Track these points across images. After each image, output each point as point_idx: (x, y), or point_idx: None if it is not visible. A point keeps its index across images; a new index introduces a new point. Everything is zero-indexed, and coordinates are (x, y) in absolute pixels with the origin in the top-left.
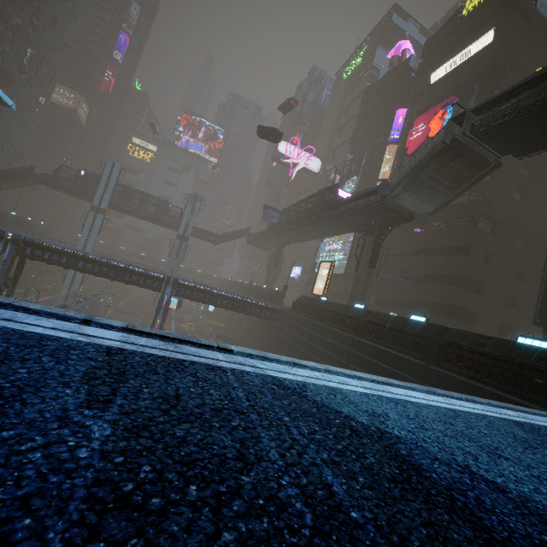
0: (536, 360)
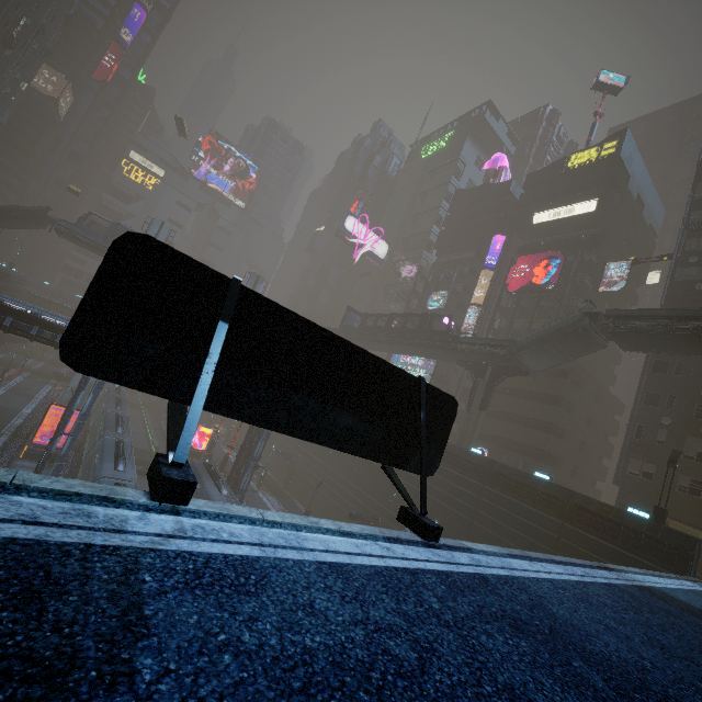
0: (647, 529)
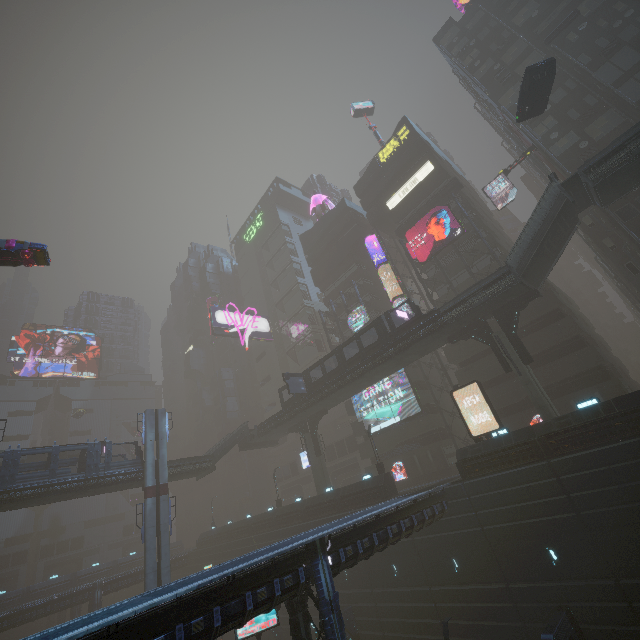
0: None
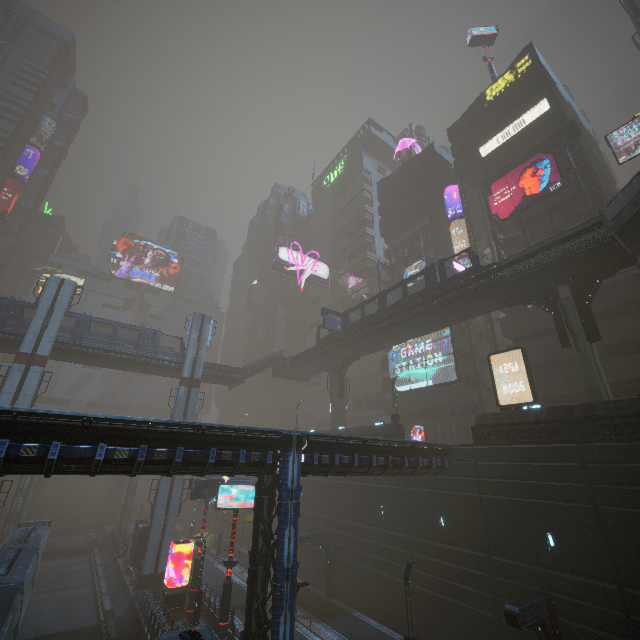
0: None
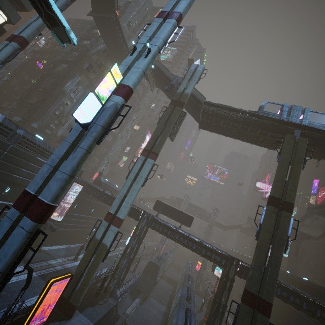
0: (323, 290)
